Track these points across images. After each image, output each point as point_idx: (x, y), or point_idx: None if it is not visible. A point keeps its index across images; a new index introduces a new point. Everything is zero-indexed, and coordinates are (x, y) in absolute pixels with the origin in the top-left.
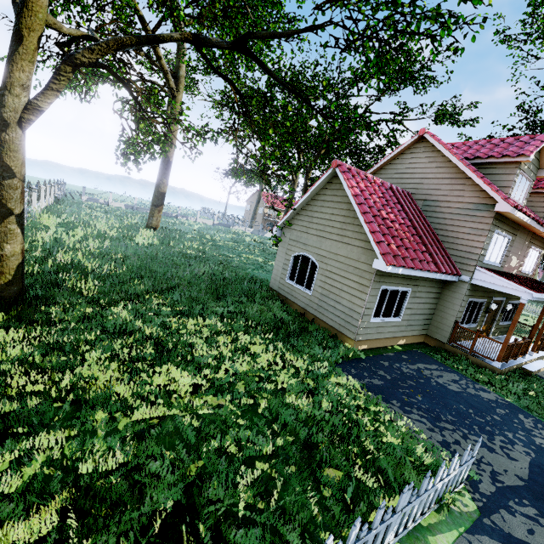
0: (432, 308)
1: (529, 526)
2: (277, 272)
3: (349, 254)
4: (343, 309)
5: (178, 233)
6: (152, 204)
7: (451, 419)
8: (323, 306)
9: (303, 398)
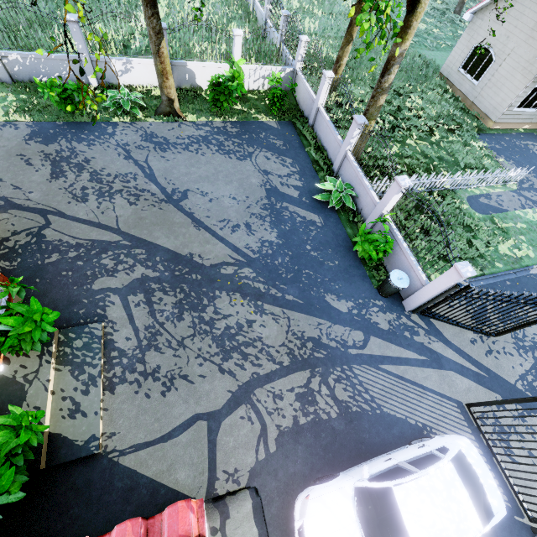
0: None
1: (532, 196)
2: (452, 59)
3: (526, 56)
4: (497, 100)
5: None
6: None
7: (528, 167)
8: (482, 96)
9: (463, 146)
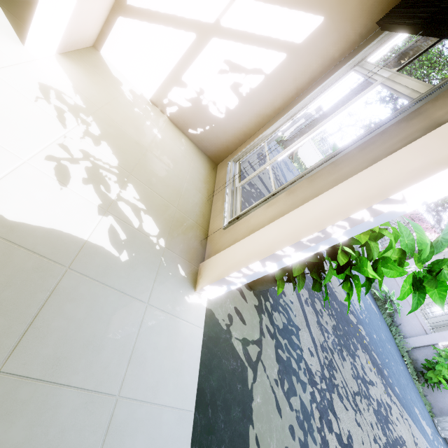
0: (443, 323)
1: None
2: None
3: None
4: None
5: None
6: None
7: None
8: None
9: None
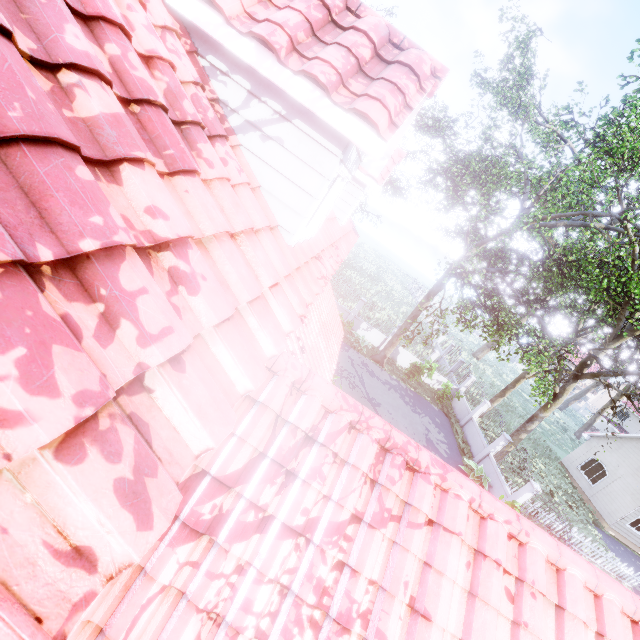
0: None
1: None
2: (572, 457)
3: (633, 485)
4: (611, 508)
5: (487, 365)
6: (487, 344)
7: None
8: (597, 497)
9: (579, 521)
